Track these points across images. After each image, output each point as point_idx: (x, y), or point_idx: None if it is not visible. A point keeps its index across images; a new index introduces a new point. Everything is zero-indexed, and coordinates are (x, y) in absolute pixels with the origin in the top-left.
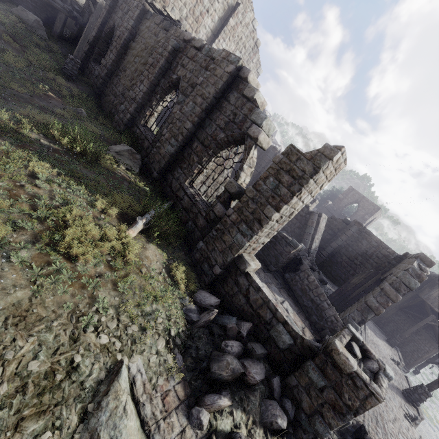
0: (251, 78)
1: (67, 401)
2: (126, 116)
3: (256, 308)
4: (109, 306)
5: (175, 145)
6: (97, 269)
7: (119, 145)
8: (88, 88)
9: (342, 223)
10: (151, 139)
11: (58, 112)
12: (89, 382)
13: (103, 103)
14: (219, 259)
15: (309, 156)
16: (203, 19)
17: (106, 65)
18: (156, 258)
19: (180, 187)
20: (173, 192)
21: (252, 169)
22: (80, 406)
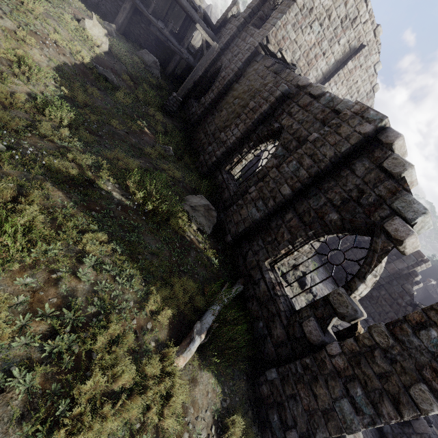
0: (398, 145)
1: None
2: (211, 159)
3: None
4: None
5: (262, 210)
6: None
7: (196, 196)
8: (182, 124)
9: None
10: (233, 191)
11: (146, 151)
12: None
13: (192, 140)
14: (301, 423)
15: None
16: (316, 62)
17: (204, 103)
18: (207, 399)
19: (256, 265)
20: (247, 268)
21: (376, 277)
22: None
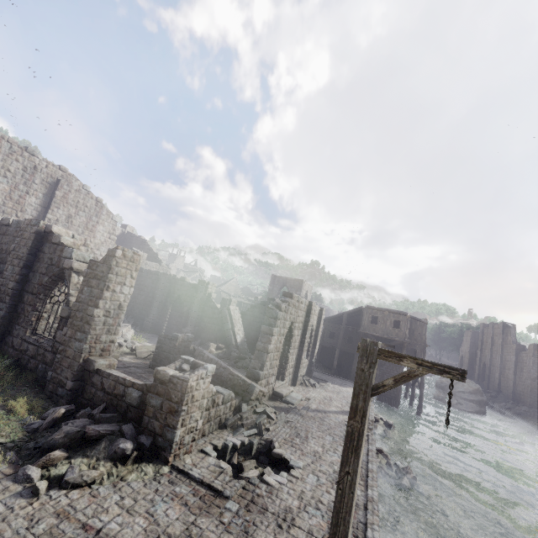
0: (56, 230)
1: None
2: None
3: (112, 391)
4: None
5: (4, 307)
6: None
7: None
8: None
9: (261, 306)
10: None
11: None
12: None
13: None
14: (69, 374)
15: (102, 261)
16: (25, 200)
17: None
18: None
19: (22, 341)
20: (17, 349)
21: None
22: None
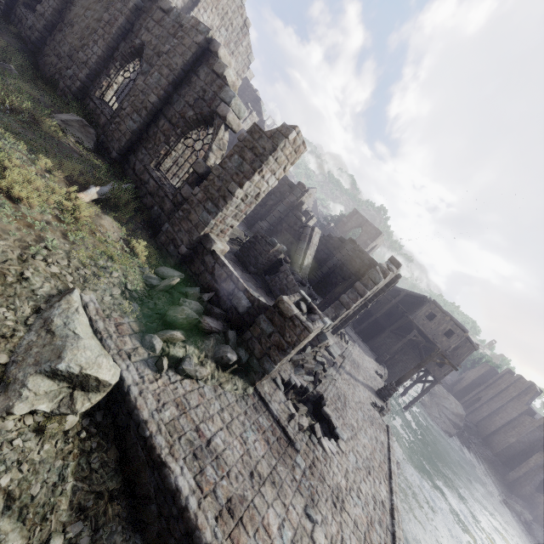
0: (222, 53)
1: (20, 297)
2: (75, 84)
3: (220, 282)
4: (59, 249)
5: (138, 121)
6: (44, 217)
7: (65, 114)
8: (18, 42)
9: (338, 241)
10: (110, 115)
11: None
12: (41, 293)
13: (42, 66)
14: (185, 239)
15: (269, 134)
16: None
17: (44, 14)
18: (114, 229)
19: (144, 170)
20: (137, 175)
21: (222, 151)
22: (33, 304)
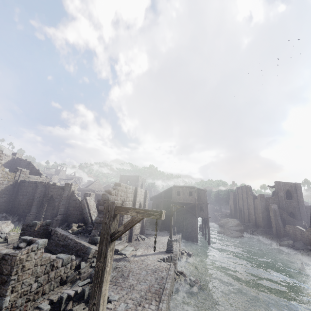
0: None
1: None
2: None
3: None
4: None
5: None
6: None
7: None
8: None
9: None
10: None
11: None
12: None
13: None
14: None
15: None
16: None
17: None
18: None
19: None
20: None
21: None
22: None
